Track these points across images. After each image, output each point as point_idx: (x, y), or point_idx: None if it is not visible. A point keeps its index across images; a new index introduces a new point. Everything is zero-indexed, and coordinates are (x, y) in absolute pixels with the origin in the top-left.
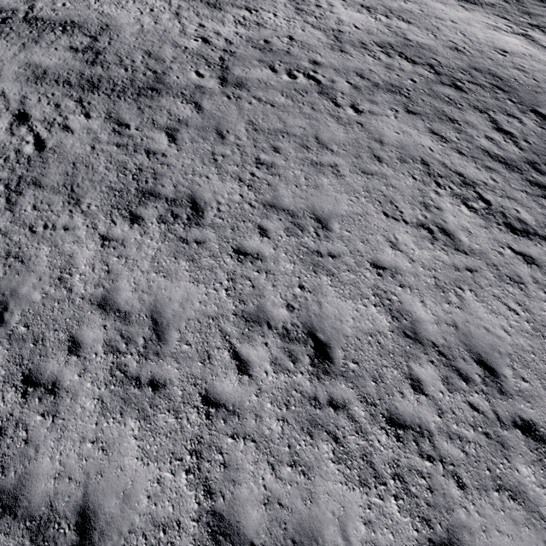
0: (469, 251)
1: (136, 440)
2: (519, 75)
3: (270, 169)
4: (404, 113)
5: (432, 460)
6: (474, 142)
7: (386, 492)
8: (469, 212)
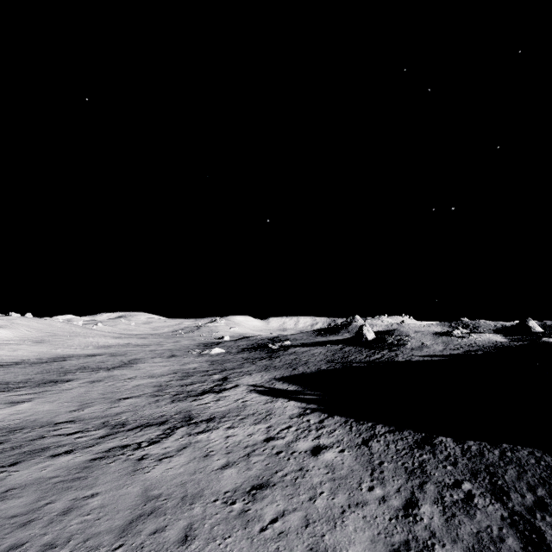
0: (181, 448)
1: (348, 549)
2: (3, 423)
3: (56, 545)
4: (12, 467)
5: (289, 457)
6: (80, 441)
7: (307, 466)
8: (150, 446)
